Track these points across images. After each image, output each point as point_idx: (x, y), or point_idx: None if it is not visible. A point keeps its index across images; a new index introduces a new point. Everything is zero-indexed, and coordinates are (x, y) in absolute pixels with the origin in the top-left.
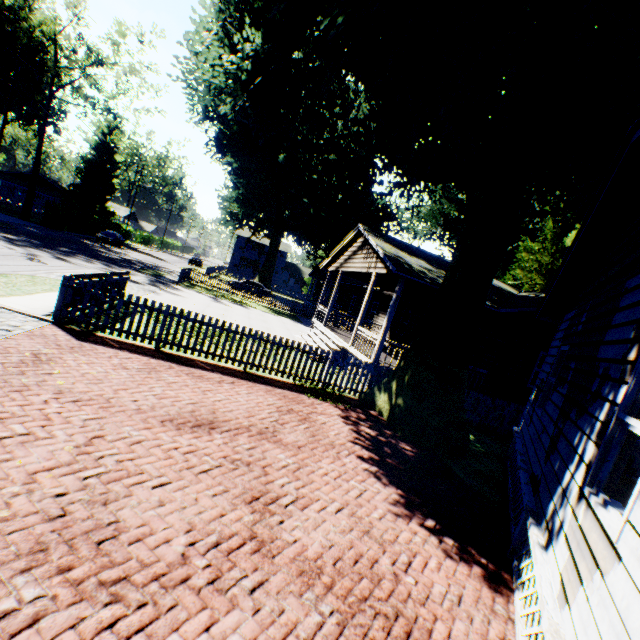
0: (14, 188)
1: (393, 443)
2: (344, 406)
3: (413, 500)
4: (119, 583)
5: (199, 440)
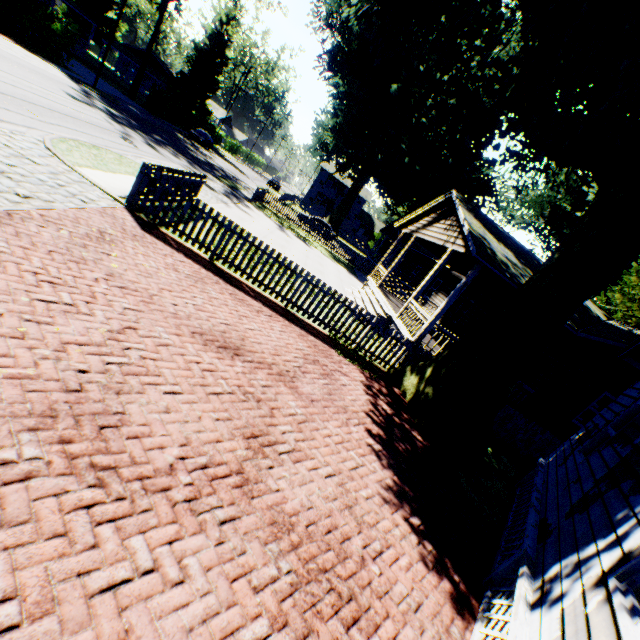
0: (129, 64)
1: (406, 428)
2: (370, 375)
3: (406, 492)
4: (107, 471)
5: (221, 362)
